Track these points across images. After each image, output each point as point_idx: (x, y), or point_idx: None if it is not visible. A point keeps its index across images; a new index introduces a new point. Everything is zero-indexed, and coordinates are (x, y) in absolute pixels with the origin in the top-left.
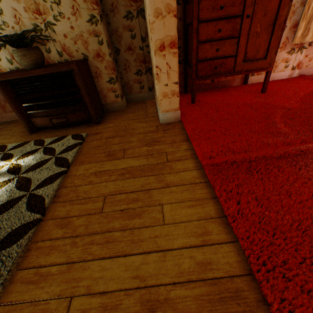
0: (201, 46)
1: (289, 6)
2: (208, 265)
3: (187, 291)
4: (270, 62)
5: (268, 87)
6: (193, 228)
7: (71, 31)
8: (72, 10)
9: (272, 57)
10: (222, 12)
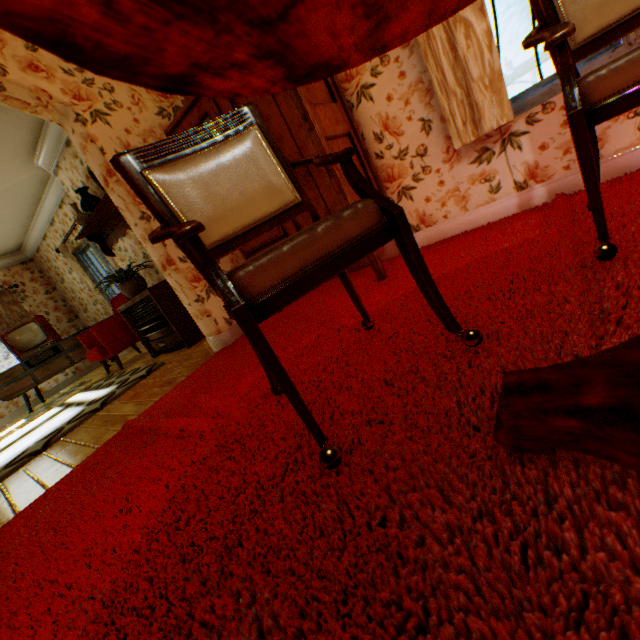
0: None
1: (315, 136)
2: None
3: None
4: None
5: (429, 255)
6: (38, 493)
7: None
8: None
9: None
10: None
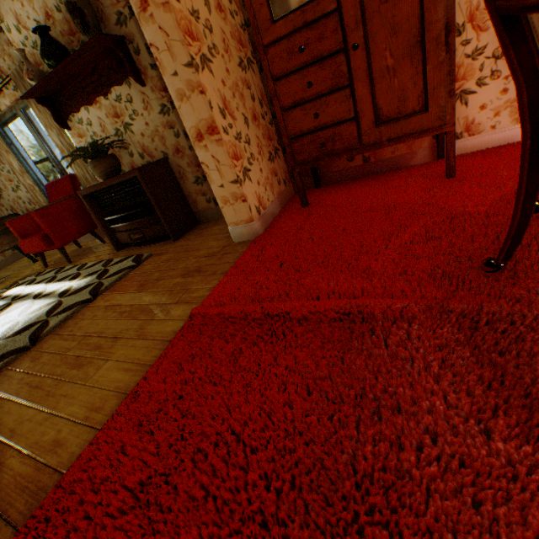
0: (289, 115)
1: None
2: (59, 447)
3: (19, 464)
4: (441, 115)
5: (486, 160)
6: (98, 398)
7: (147, 128)
8: (143, 105)
9: (442, 105)
10: (306, 55)
